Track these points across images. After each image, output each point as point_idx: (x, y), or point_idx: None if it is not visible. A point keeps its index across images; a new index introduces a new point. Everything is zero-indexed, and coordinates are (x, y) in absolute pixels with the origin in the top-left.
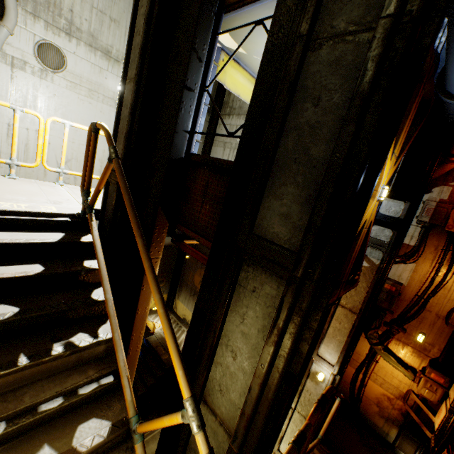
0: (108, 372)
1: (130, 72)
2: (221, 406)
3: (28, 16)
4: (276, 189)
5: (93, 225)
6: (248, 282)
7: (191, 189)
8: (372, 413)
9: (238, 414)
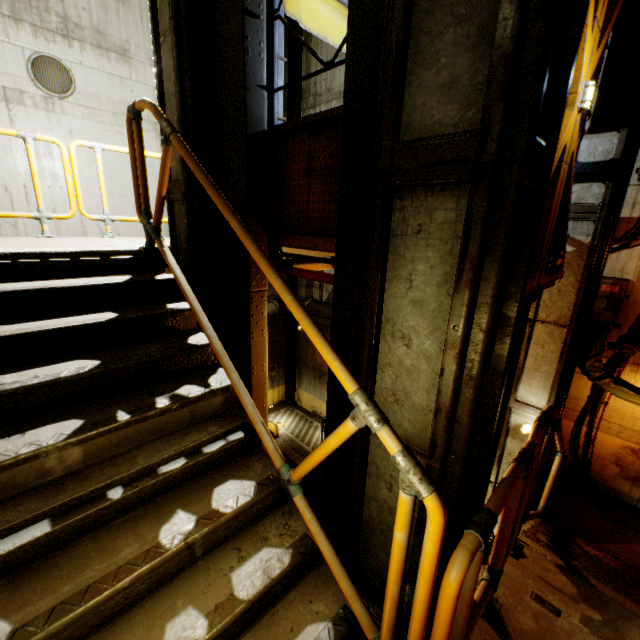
0: (234, 427)
1: (161, 23)
2: (402, 421)
3: (7, 22)
4: (424, 51)
5: (166, 252)
6: (407, 224)
7: (287, 175)
8: (611, 477)
9: (430, 420)
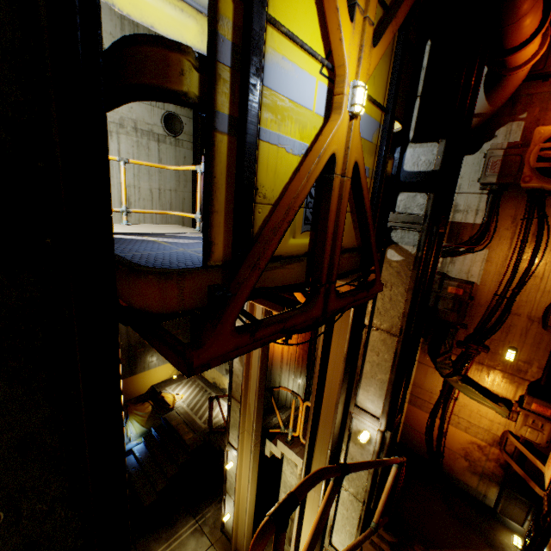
0: None
1: None
2: None
3: None
4: None
5: None
6: None
7: None
8: (461, 470)
9: None
